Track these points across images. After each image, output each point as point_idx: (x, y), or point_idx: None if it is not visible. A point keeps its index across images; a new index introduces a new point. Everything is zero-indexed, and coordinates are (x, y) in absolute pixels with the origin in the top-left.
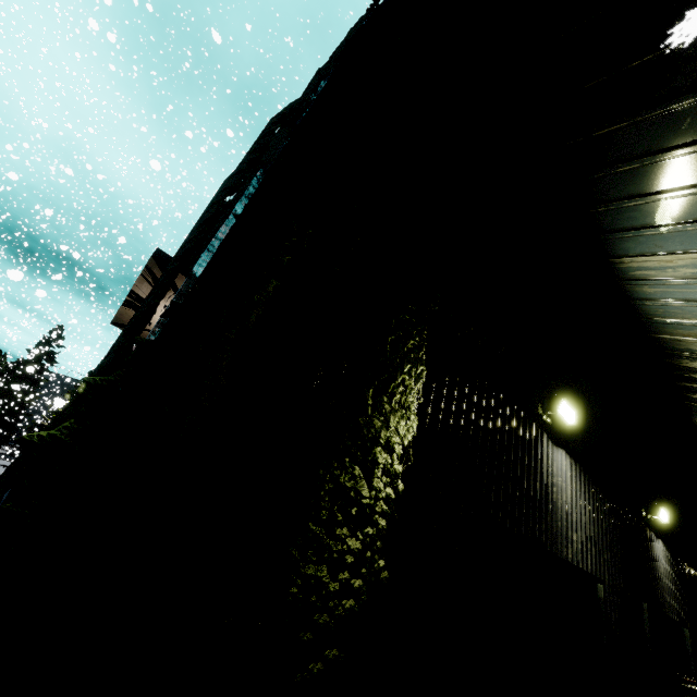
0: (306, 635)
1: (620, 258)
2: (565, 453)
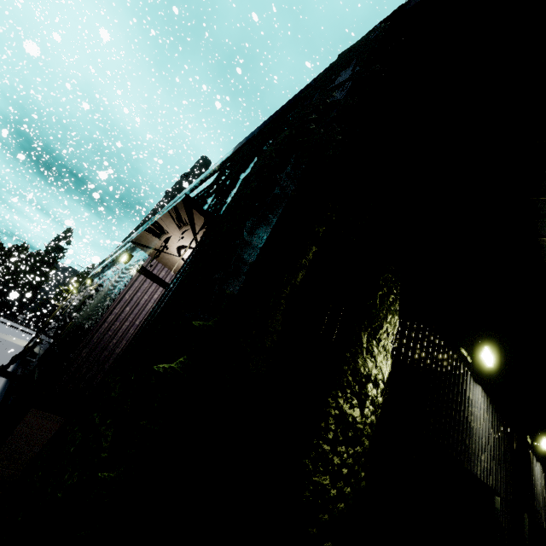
0: (313, 530)
1: None
2: (481, 389)
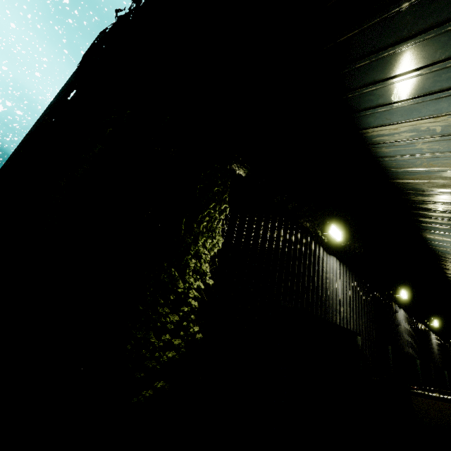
0: (139, 374)
1: (366, 129)
2: (336, 259)
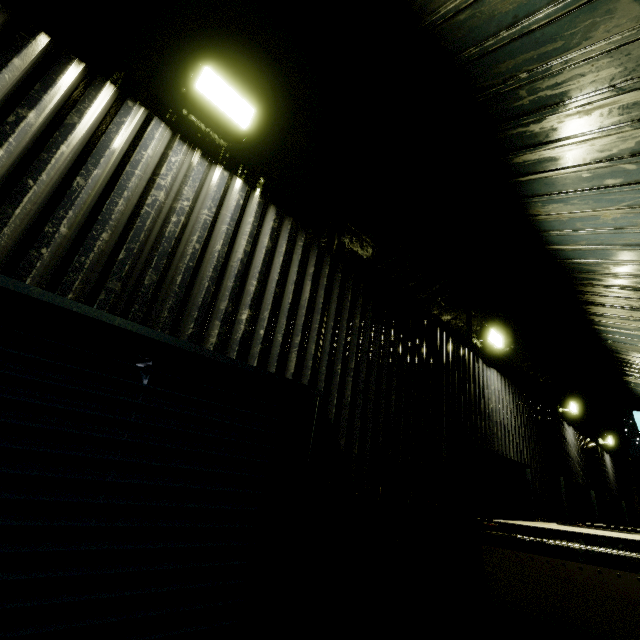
0: None
1: None
2: (243, 184)
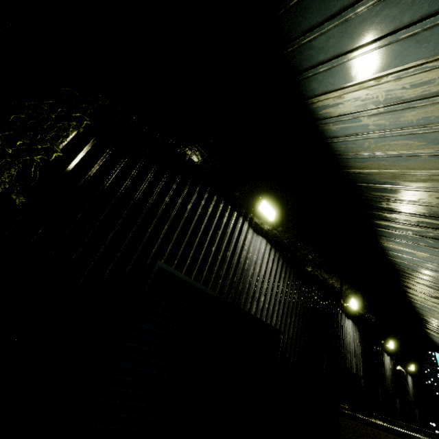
0: None
1: (311, 99)
2: (266, 241)
